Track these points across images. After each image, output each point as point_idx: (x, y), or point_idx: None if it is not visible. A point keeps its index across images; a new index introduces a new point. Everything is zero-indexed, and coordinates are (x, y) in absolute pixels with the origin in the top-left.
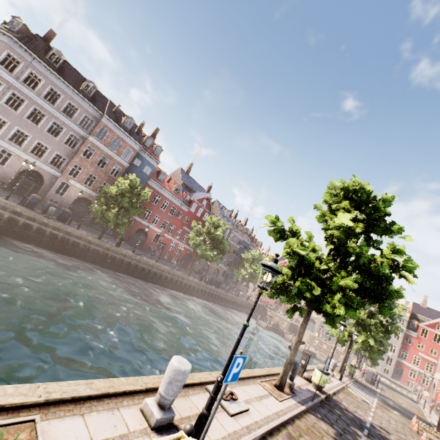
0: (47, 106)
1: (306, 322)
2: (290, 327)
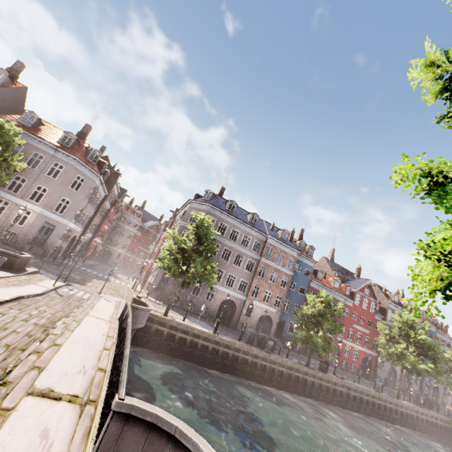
0: (232, 244)
1: None
2: None
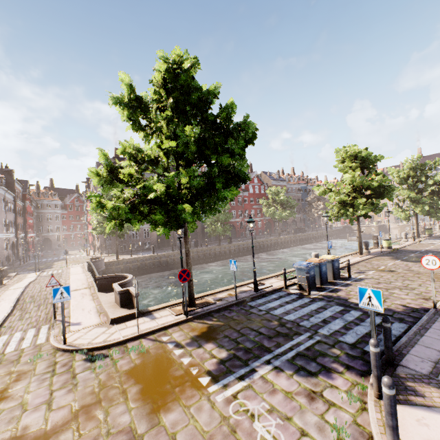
0: None
1: (358, 222)
2: (379, 229)
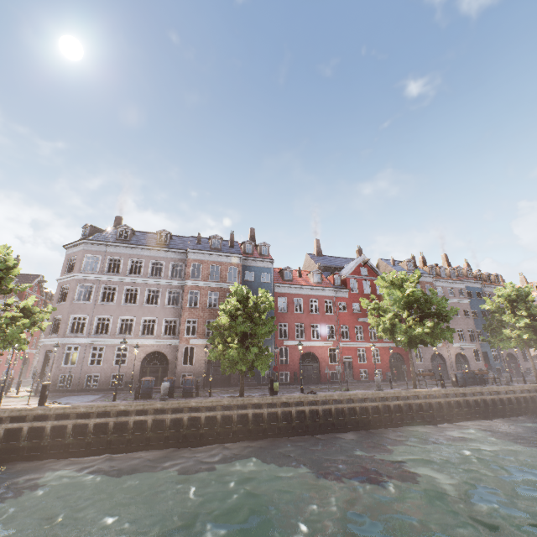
0: (135, 279)
1: None
2: None
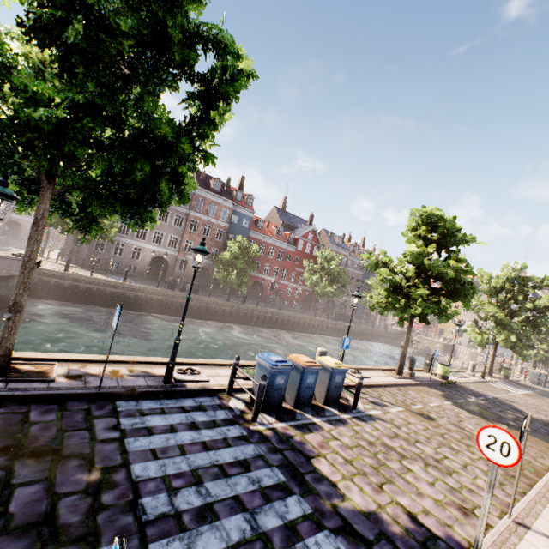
0: None
1: (410, 326)
2: (444, 349)
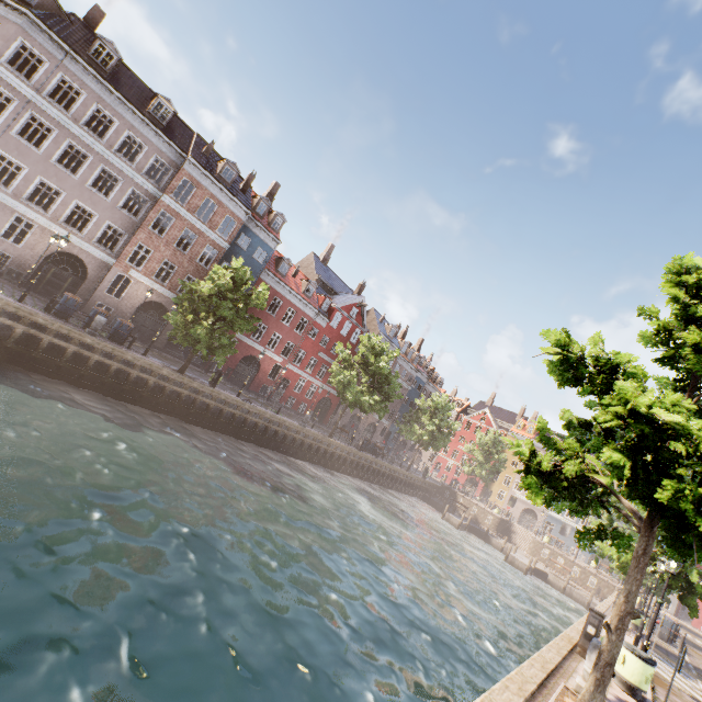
0: (91, 141)
1: (641, 568)
2: (498, 525)
